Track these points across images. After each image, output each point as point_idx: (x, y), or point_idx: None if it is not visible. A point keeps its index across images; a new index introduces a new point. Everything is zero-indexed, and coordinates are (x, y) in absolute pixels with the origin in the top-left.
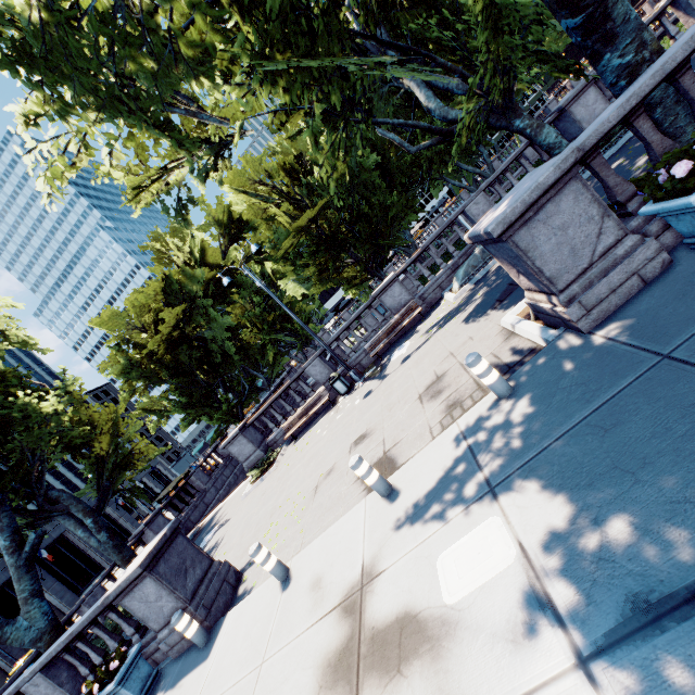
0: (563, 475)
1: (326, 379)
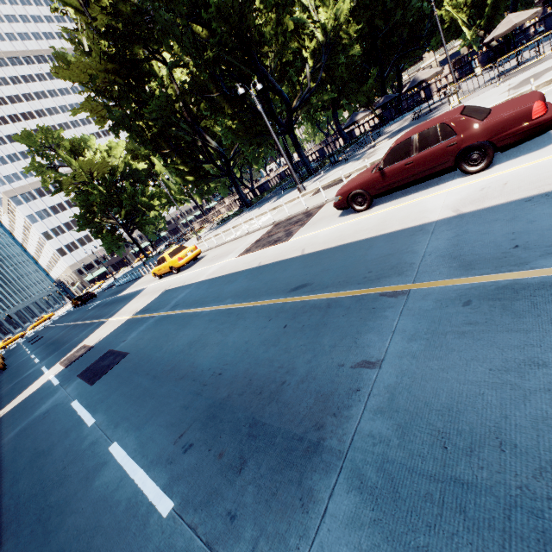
0: None
1: None
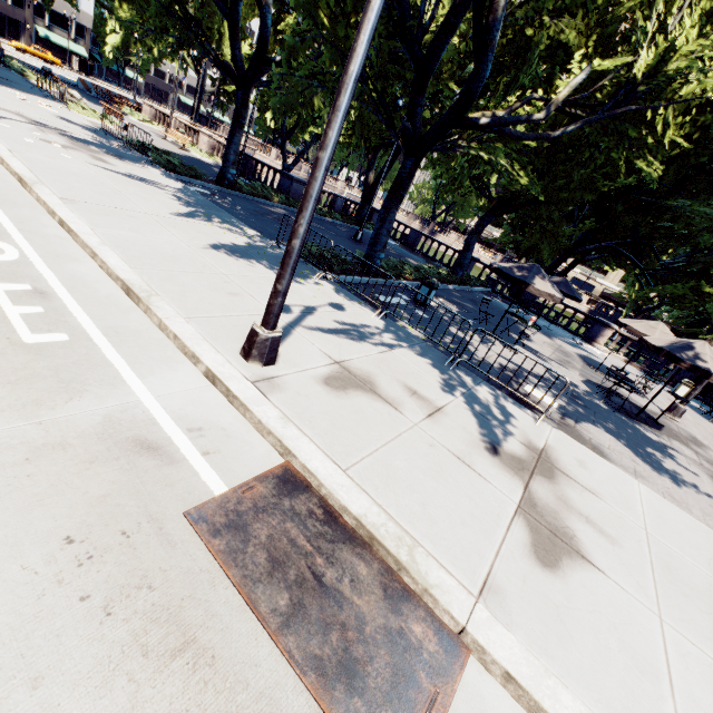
0: None
1: None
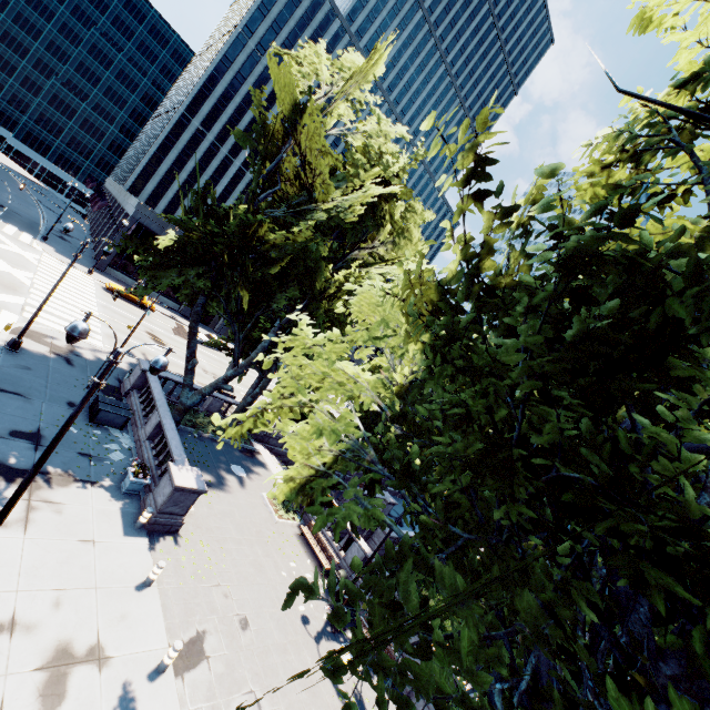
0: None
1: (348, 562)
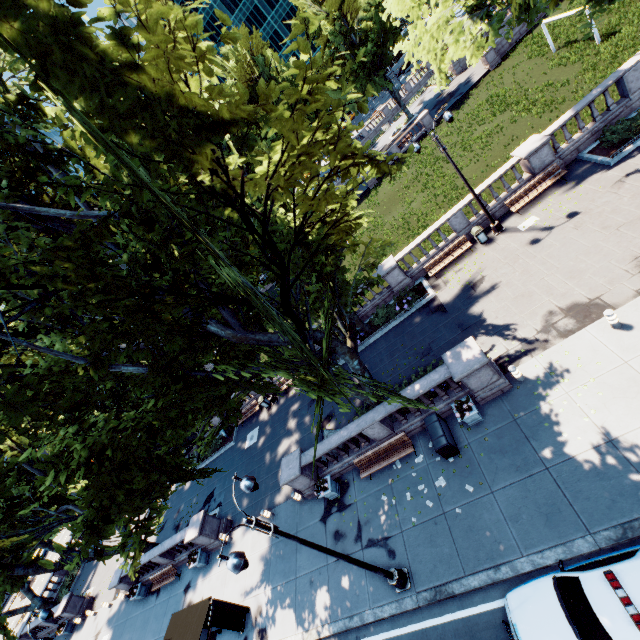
0: (113, 633)
1: None
